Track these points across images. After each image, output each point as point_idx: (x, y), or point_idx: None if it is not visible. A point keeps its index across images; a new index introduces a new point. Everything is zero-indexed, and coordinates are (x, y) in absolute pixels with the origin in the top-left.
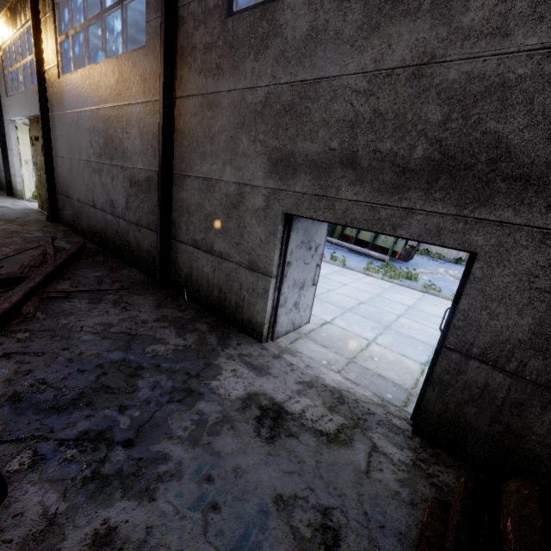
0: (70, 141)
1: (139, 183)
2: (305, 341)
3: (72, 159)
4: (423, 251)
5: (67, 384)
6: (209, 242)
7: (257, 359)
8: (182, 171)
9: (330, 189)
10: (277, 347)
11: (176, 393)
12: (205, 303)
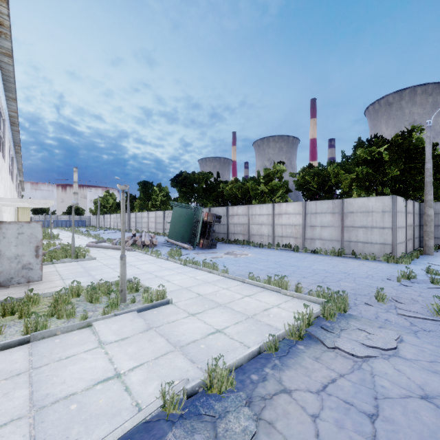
0: None
1: None
2: None
3: None
4: (244, 242)
5: None
6: None
7: None
8: None
9: None
10: None
11: None
12: None
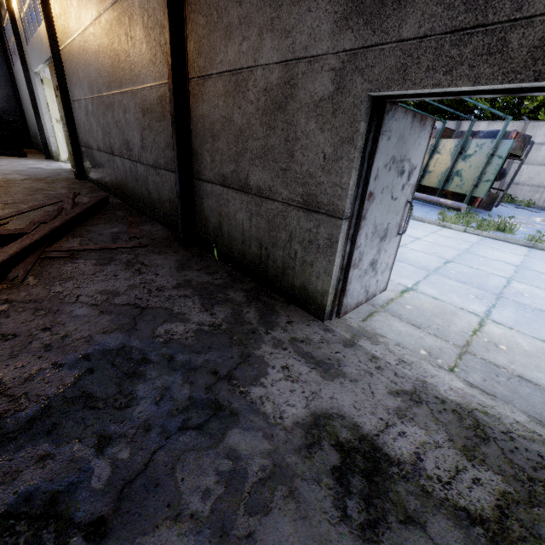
0: (81, 77)
1: (152, 109)
2: (384, 317)
3: (86, 99)
4: (505, 198)
5: (30, 389)
6: (242, 174)
7: (320, 348)
8: (199, 72)
9: (497, 3)
10: (347, 327)
11: (193, 410)
12: (240, 263)
